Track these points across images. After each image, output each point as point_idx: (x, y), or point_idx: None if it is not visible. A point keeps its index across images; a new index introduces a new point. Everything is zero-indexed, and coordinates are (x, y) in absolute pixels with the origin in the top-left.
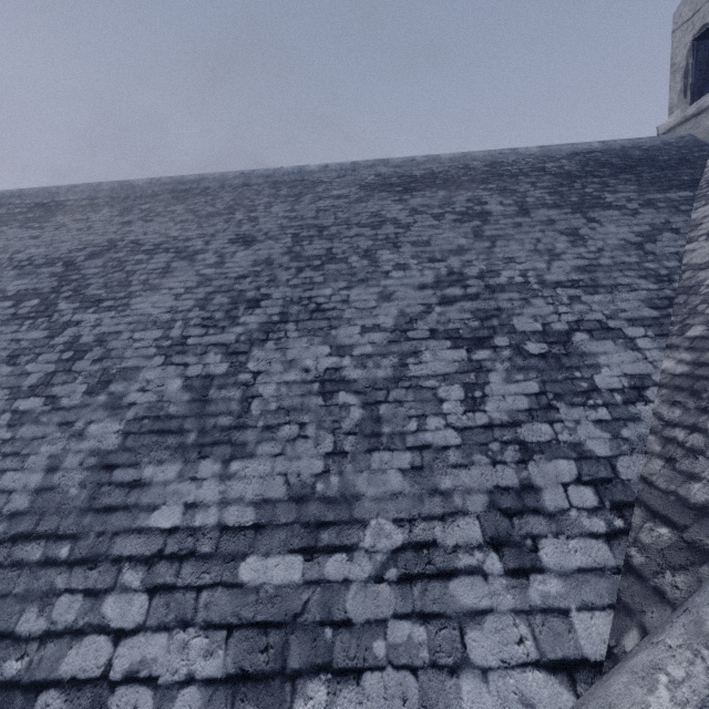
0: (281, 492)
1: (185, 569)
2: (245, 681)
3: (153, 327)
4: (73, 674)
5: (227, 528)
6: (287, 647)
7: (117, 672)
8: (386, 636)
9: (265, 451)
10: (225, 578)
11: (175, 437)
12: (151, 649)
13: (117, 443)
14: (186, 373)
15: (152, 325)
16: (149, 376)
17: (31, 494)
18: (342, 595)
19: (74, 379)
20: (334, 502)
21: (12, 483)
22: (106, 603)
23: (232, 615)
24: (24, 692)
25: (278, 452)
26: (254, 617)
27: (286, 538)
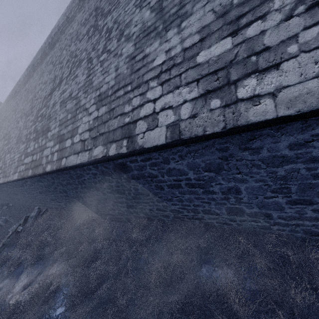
0: (211, 18)
1: (172, 72)
2: (209, 93)
3: (131, 1)
4: (144, 115)
5: (186, 49)
6: (229, 74)
7: (158, 110)
8: (297, 41)
9: (198, 8)
10: (190, 66)
11: (153, 32)
12: (167, 100)
13: (133, 49)
14: (150, 6)
15: (130, 0)
16: (136, 19)
17: (114, 79)
18: (260, 39)
19: (112, 40)
20: (247, 2)
21: (108, 80)
22: (147, 94)
23: (197, 76)
24: (132, 124)
25: (205, 3)
26: (208, 72)
27: (218, 35)
